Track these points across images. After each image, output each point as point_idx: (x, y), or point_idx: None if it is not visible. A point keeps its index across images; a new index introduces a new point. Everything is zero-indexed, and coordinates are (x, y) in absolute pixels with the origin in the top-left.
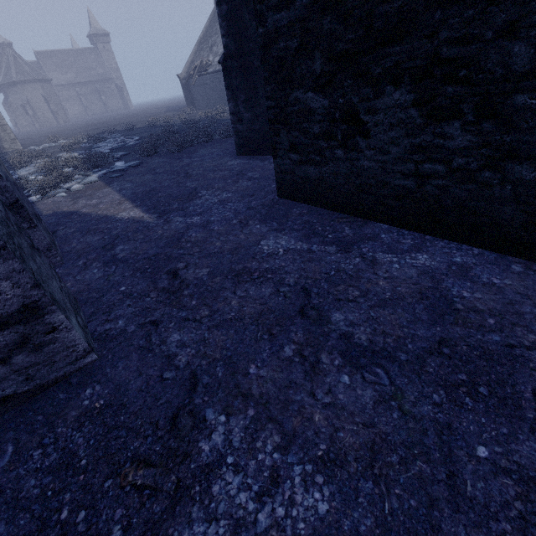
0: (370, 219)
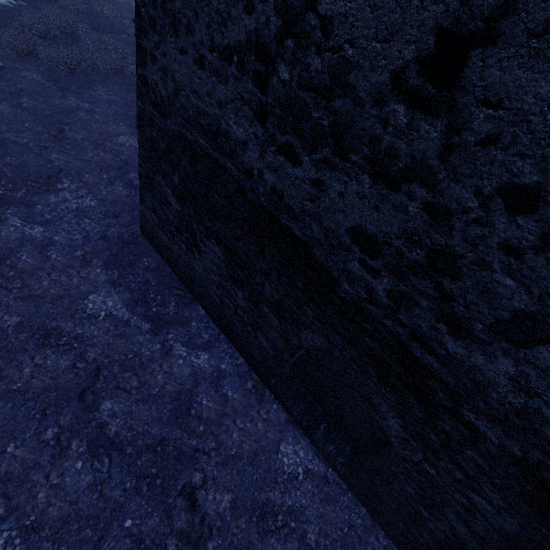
0: (197, 300)
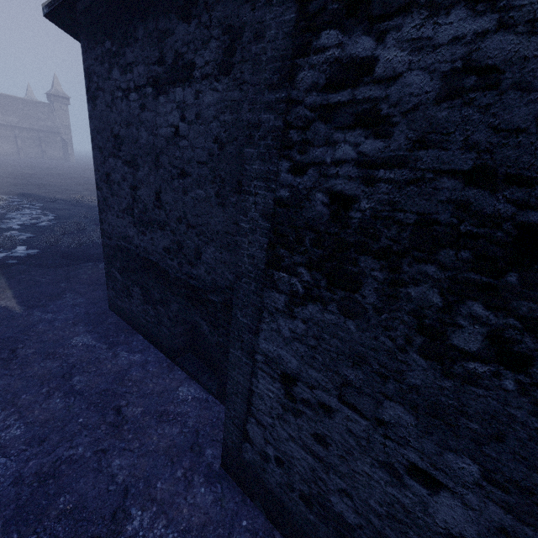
0: (138, 332)
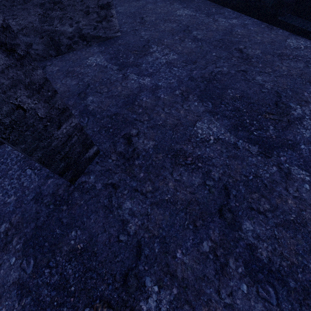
0: (225, 6)
